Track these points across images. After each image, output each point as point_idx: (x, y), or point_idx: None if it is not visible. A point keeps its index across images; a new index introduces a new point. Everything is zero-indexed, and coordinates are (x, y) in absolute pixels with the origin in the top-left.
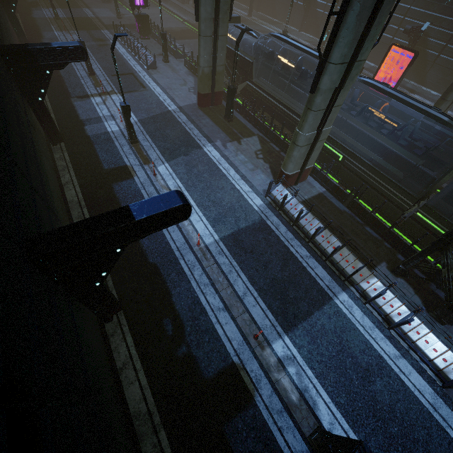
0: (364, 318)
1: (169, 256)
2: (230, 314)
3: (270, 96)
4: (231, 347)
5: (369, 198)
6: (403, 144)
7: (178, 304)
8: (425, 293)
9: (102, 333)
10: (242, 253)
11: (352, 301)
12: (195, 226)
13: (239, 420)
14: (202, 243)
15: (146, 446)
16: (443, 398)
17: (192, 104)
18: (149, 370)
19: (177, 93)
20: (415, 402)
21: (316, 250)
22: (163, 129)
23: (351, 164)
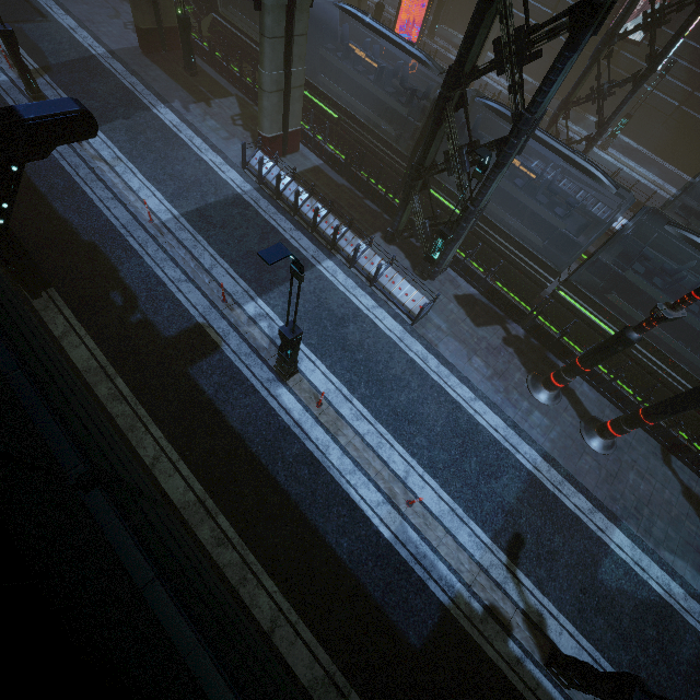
0: (348, 280)
1: (112, 234)
2: (195, 285)
3: (245, 36)
4: (196, 311)
5: (373, 169)
6: (389, 92)
7: (128, 278)
8: (416, 257)
9: (29, 309)
10: (210, 229)
11: (337, 267)
12: (146, 203)
13: (204, 363)
14: (157, 220)
15: (101, 390)
16: (411, 333)
17: (132, 48)
18: (97, 335)
19: (104, 30)
20: (384, 337)
21: (303, 223)
22: (86, 82)
23: (348, 126)
